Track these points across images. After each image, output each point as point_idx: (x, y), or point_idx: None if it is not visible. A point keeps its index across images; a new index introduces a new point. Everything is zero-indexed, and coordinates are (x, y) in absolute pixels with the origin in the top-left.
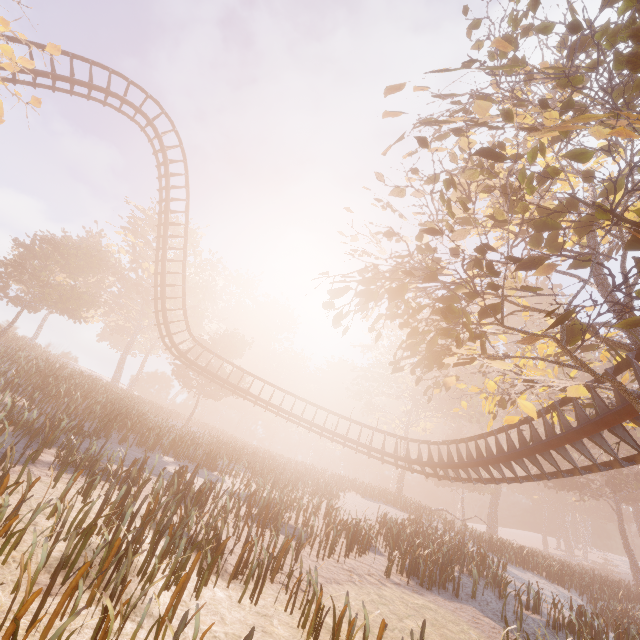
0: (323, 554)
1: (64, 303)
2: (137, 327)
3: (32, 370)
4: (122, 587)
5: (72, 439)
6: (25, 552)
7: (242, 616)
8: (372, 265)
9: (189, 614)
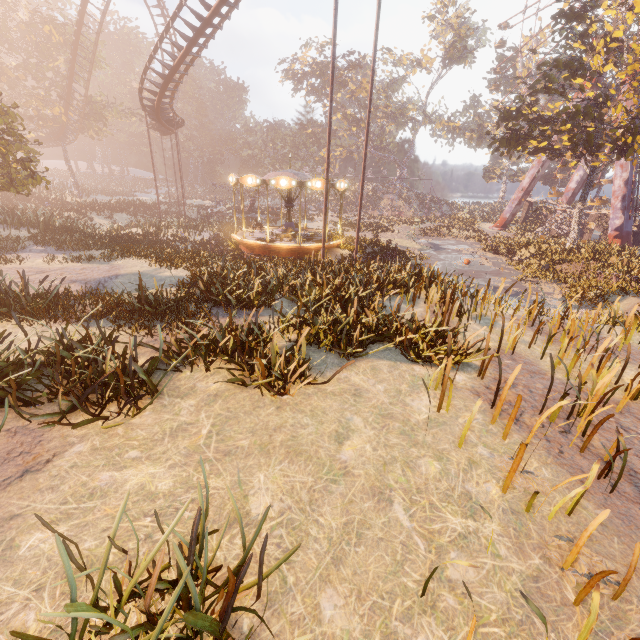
0: None
1: None
2: None
3: None
4: None
5: None
6: None
7: None
8: None
9: None
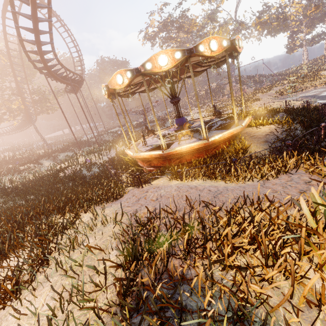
0: None
1: None
2: None
3: None
4: None
5: None
6: None
7: None
8: None
9: None
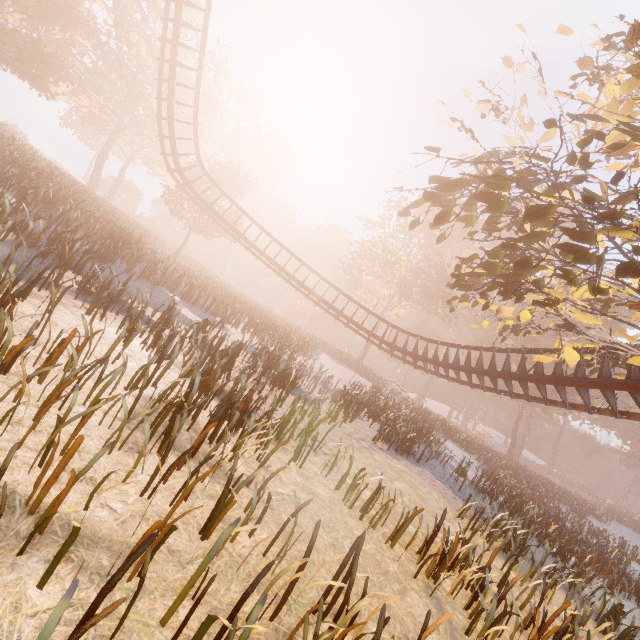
0: (330, 420)
1: (24, 62)
2: (117, 124)
3: (6, 155)
4: (218, 463)
5: (98, 271)
6: (107, 410)
7: (294, 478)
8: (517, 164)
9: (257, 476)
